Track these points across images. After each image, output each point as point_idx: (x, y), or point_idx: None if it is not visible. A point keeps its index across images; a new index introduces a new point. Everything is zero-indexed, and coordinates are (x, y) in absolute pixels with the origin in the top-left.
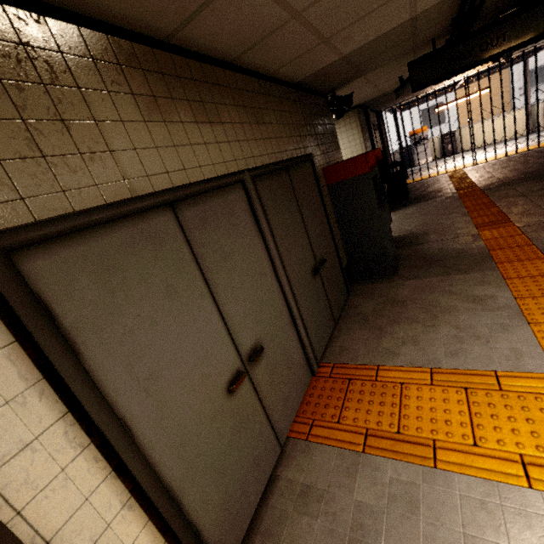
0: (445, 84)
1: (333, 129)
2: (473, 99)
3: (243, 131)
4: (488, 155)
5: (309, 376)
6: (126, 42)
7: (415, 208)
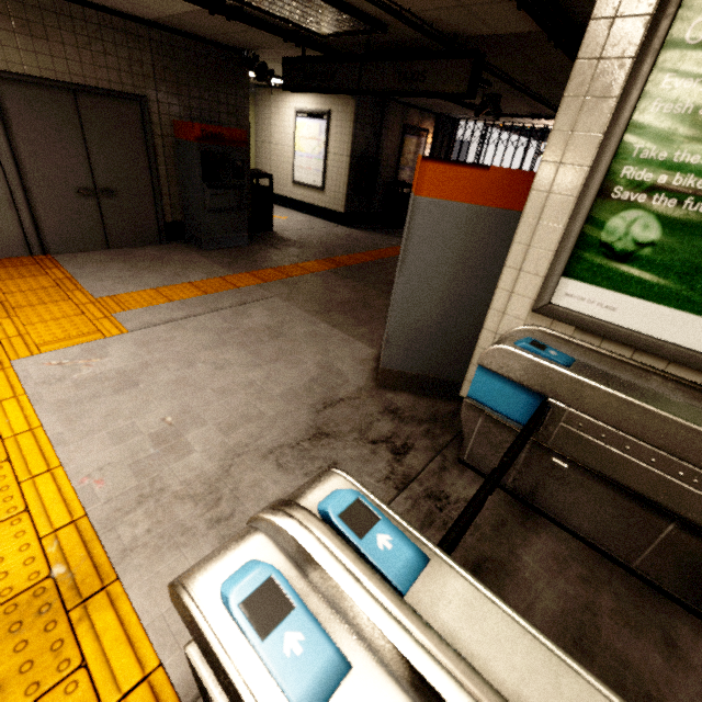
0: (531, 125)
1: (242, 92)
2: None
3: None
4: None
5: (26, 254)
6: None
7: (367, 235)
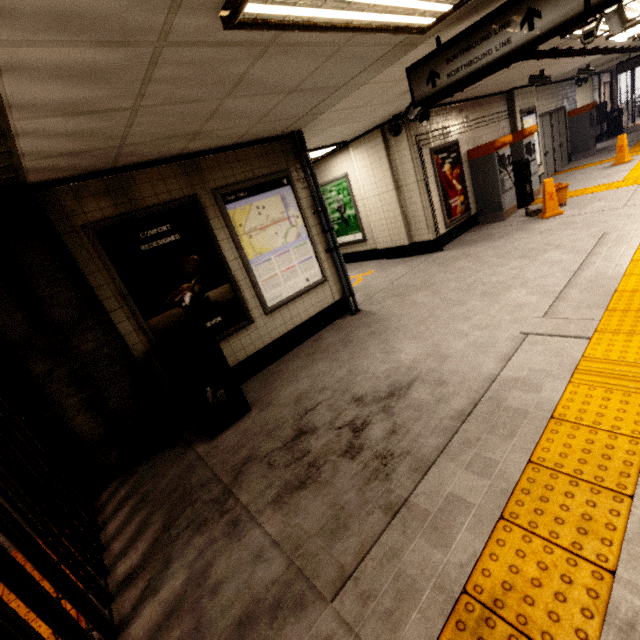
0: None
1: (575, 94)
2: None
3: (550, 101)
4: None
5: (554, 173)
6: (540, 87)
7: None
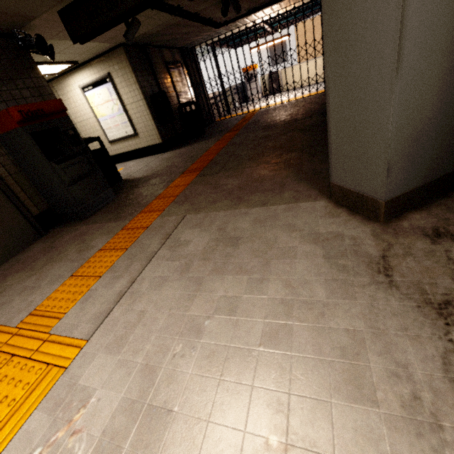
0: (242, 27)
1: (34, 73)
2: (309, 40)
3: None
4: (285, 98)
5: None
6: None
7: (189, 147)
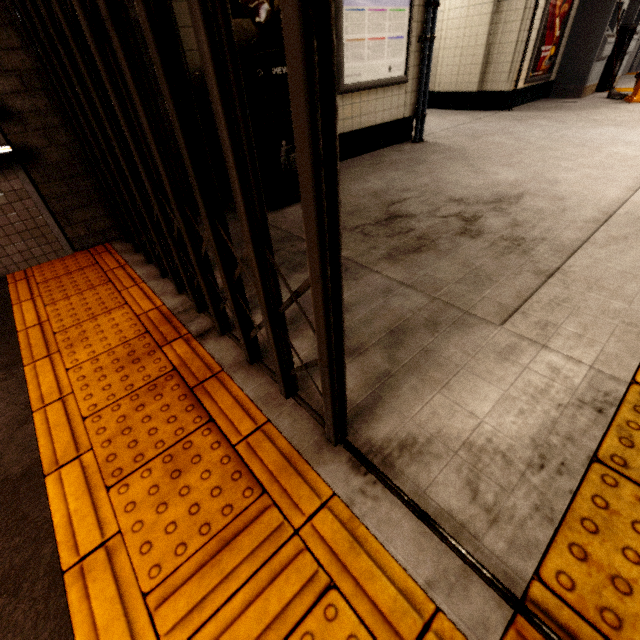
0: None
1: None
2: None
3: None
4: None
5: (627, 72)
6: None
7: None
